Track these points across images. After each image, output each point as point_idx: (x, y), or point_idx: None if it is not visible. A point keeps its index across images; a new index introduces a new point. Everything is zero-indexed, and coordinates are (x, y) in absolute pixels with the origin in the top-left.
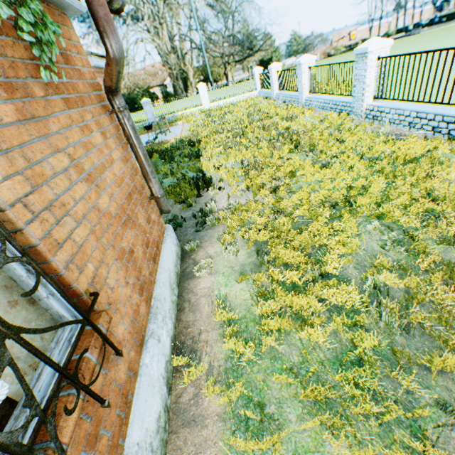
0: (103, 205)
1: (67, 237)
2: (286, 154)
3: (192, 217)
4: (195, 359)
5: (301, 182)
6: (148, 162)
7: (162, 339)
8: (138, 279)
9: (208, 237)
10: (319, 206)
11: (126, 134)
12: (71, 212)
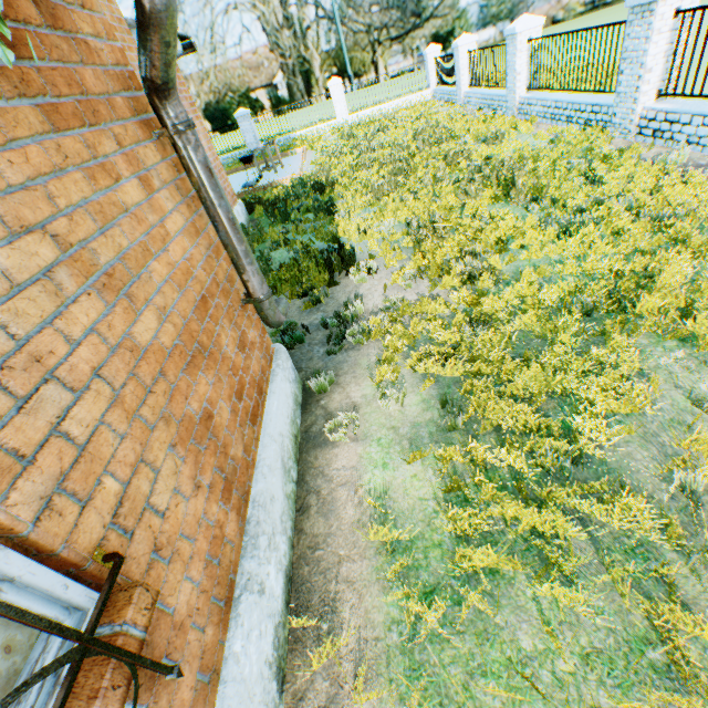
0: (143, 335)
1: (45, 434)
2: (487, 206)
3: (321, 324)
4: (330, 618)
5: (519, 261)
6: (239, 234)
7: (268, 585)
8: (221, 469)
9: (350, 366)
10: (557, 311)
11: (194, 180)
12: (60, 371)
